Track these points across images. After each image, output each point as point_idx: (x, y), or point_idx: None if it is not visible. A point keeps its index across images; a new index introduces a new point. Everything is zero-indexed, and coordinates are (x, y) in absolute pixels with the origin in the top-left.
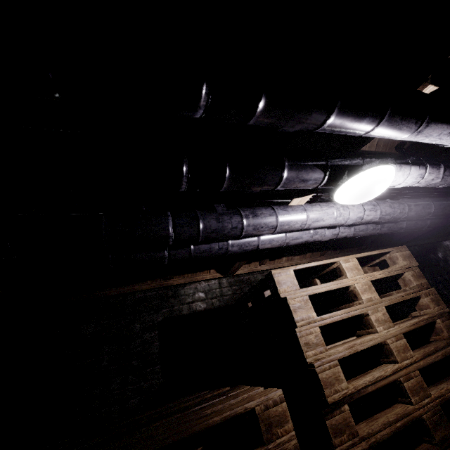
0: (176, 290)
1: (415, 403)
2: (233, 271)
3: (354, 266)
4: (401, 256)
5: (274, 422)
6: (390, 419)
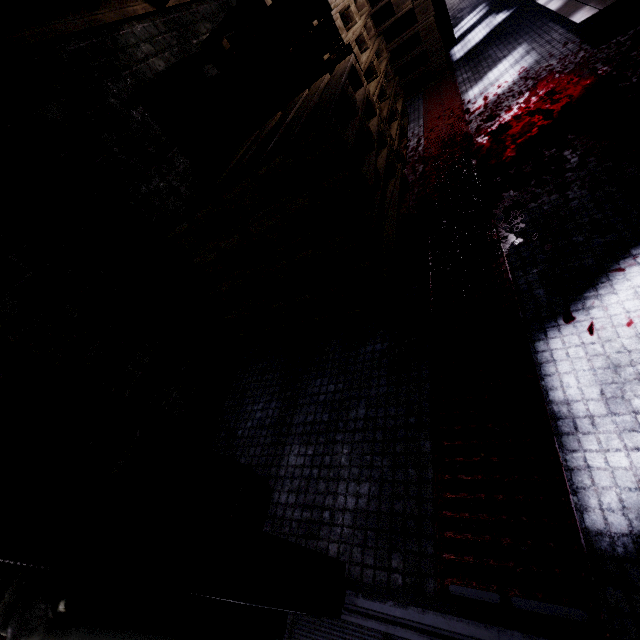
0: (113, 37)
1: (379, 76)
2: None
3: None
4: None
5: (360, 74)
6: (376, 85)
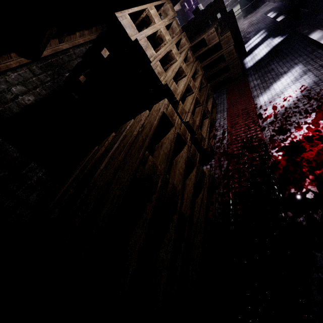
0: None
1: (194, 92)
2: (41, 49)
3: (155, 14)
4: (170, 8)
5: (172, 114)
6: (191, 101)
